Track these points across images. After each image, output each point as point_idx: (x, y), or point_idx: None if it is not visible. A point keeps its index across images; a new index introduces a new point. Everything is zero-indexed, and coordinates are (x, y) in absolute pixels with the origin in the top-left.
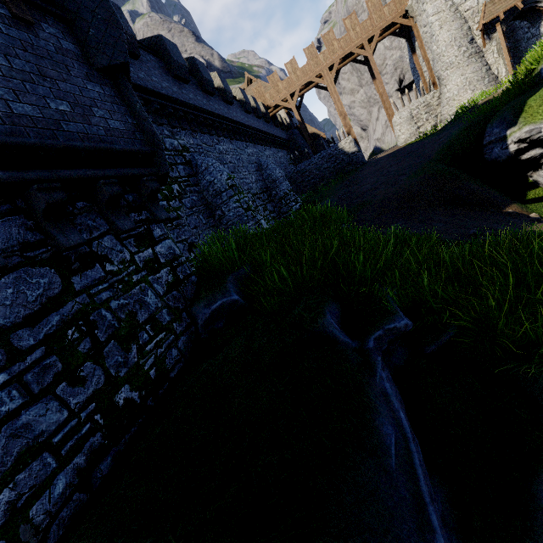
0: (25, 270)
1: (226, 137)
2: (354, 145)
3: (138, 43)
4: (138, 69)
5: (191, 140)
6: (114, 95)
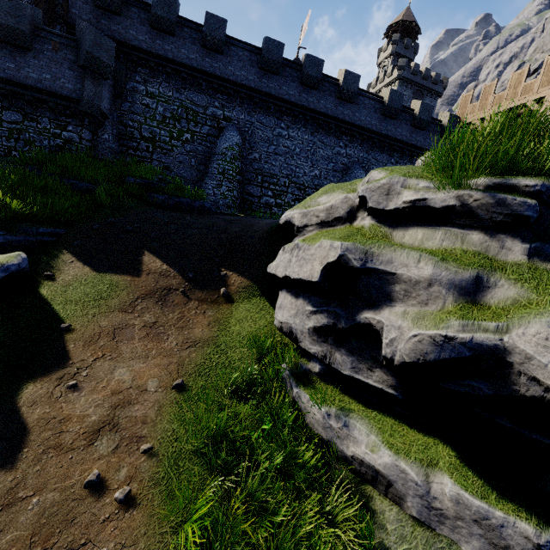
0: (16, 113)
1: (304, 127)
2: None
3: (241, 43)
4: (218, 61)
5: (243, 116)
6: (79, 76)
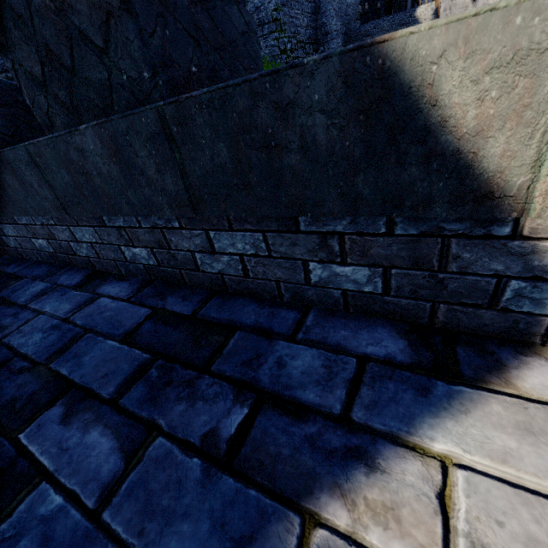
0: None
1: None
2: (432, 16)
3: None
4: None
5: None
6: None
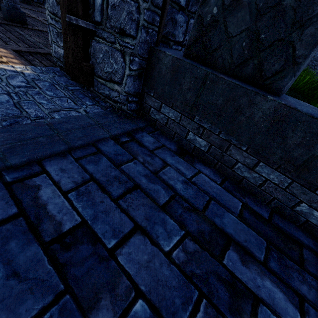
0: None
1: None
2: None
3: None
4: None
5: None
6: None
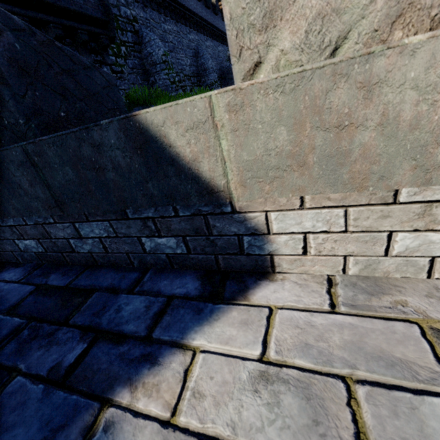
0: None
1: (173, 18)
2: None
3: None
4: None
5: (141, 13)
6: None
